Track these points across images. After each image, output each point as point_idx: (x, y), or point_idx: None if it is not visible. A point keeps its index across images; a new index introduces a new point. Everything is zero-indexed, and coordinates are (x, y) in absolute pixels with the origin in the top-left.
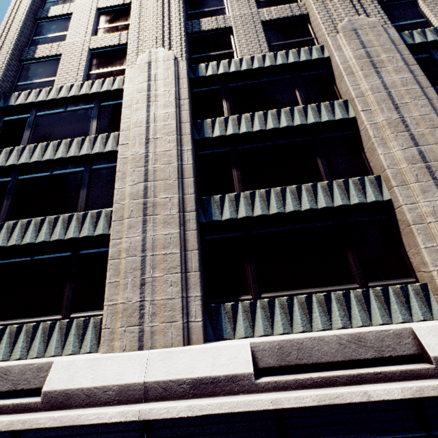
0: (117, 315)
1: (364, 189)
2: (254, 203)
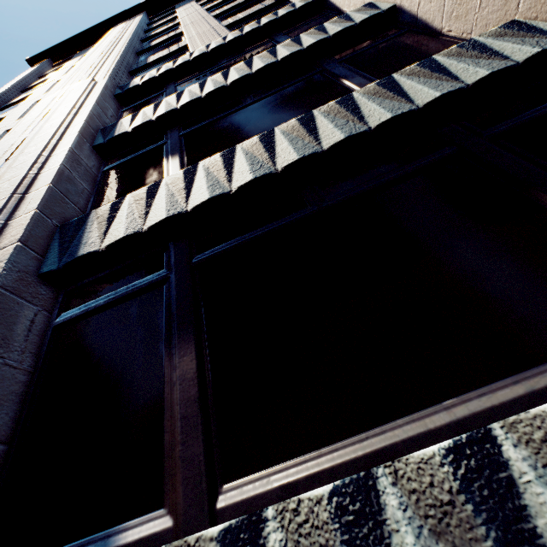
0: None
1: (488, 50)
2: (193, 184)
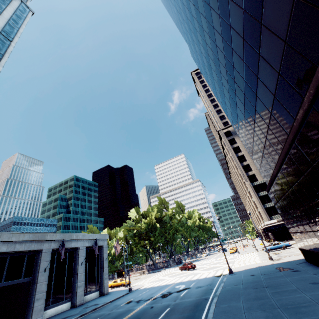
0: None
1: None
2: None
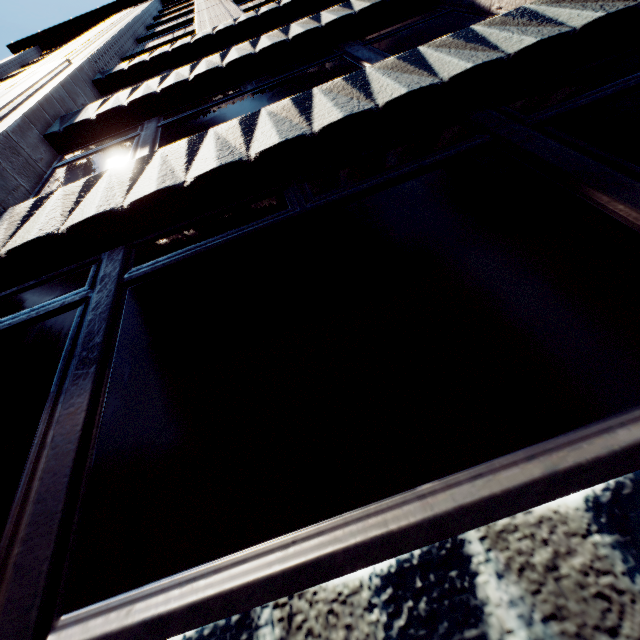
0: None
1: (539, 17)
2: (142, 174)
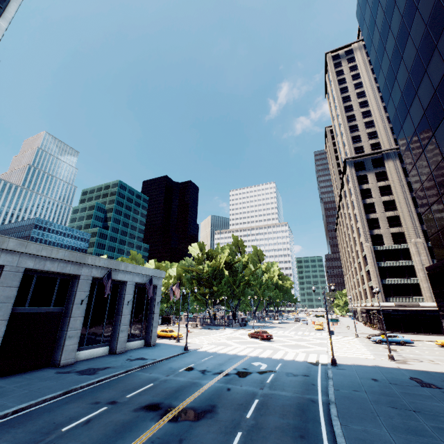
0: (427, 297)
1: None
2: None
